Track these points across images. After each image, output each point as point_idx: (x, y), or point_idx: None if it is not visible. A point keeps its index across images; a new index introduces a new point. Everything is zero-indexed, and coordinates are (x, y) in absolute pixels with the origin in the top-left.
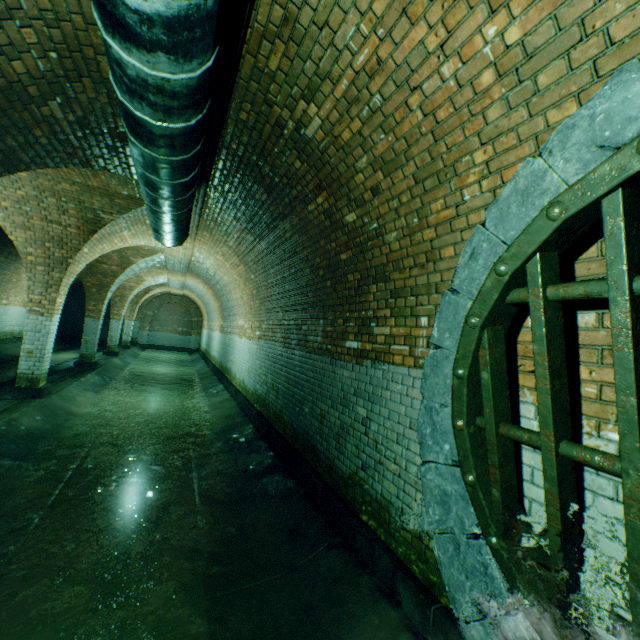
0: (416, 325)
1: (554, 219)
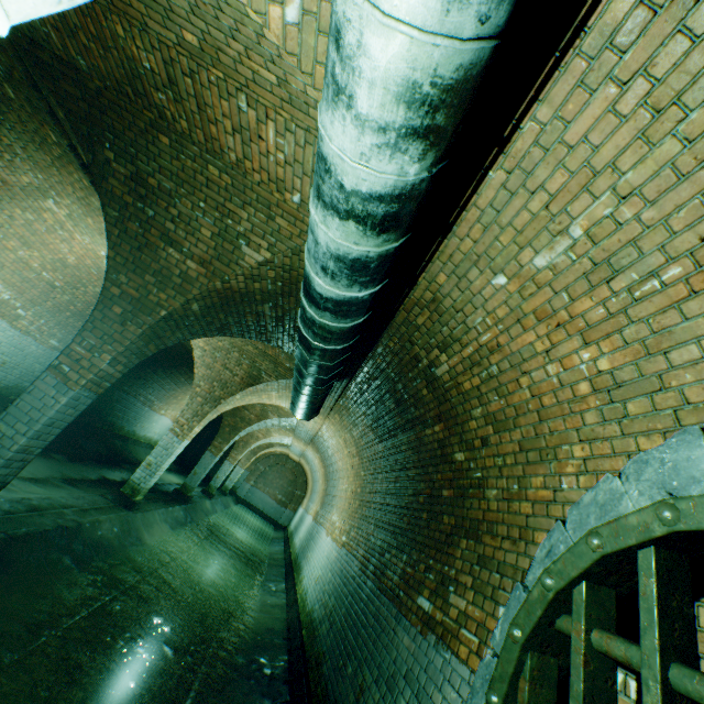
0: (493, 613)
1: (592, 549)
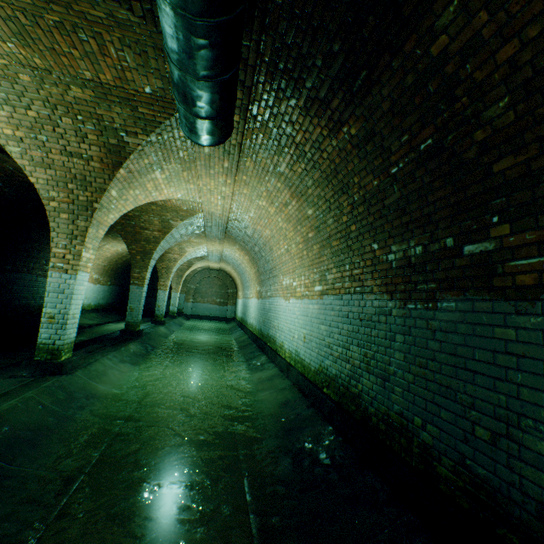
0: None
1: None
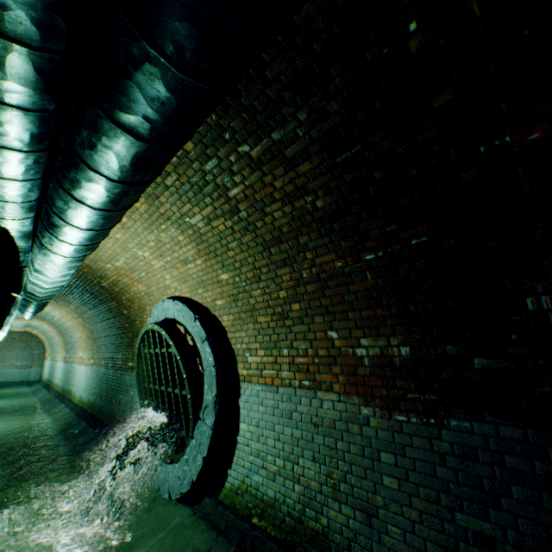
0: None
1: (140, 337)
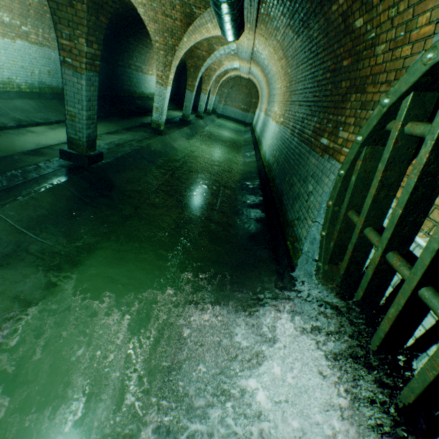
0: None
1: (424, 64)
